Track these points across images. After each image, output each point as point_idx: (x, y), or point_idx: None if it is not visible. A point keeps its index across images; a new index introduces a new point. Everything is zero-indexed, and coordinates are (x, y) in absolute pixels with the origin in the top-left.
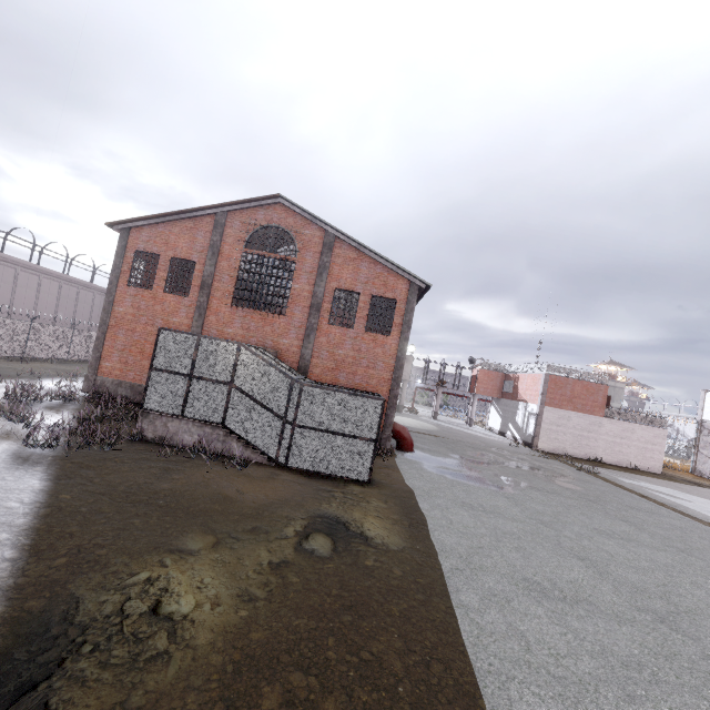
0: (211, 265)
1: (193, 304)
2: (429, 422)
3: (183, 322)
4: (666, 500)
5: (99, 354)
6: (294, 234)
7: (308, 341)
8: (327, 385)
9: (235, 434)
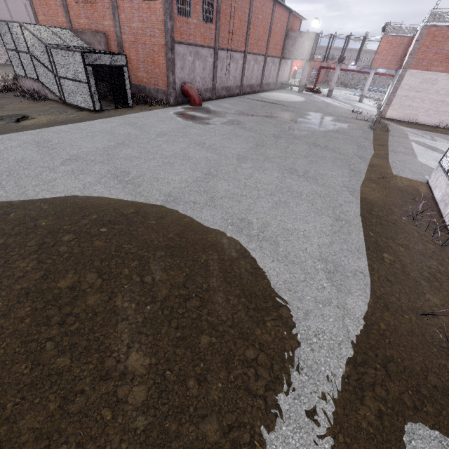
0: None
1: (61, 4)
2: (311, 98)
3: (63, 20)
4: (402, 150)
5: None
6: None
7: (115, 19)
8: (81, 49)
9: (44, 85)
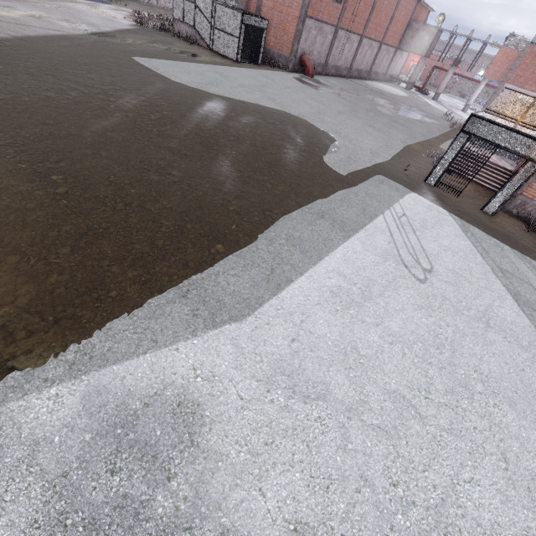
0: None
1: None
2: (415, 96)
3: None
4: None
5: None
6: None
7: None
8: (236, 8)
9: (198, 32)
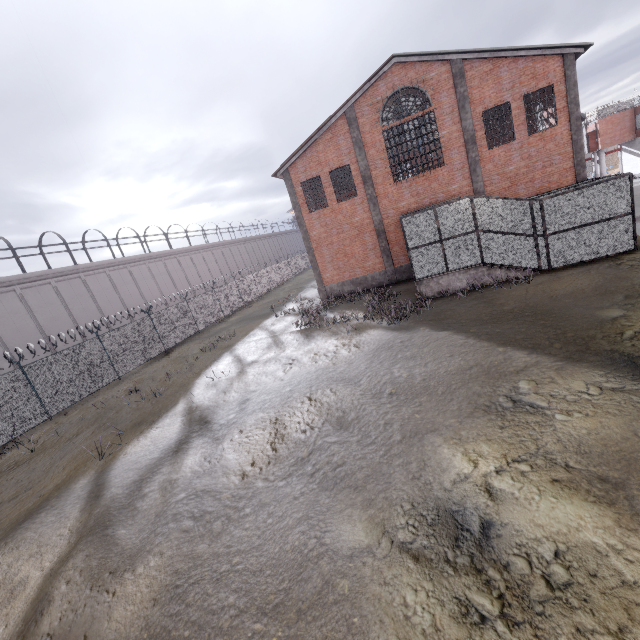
0: (363, 160)
1: (364, 199)
2: None
3: (363, 217)
4: None
5: (318, 271)
6: (420, 85)
7: (476, 175)
8: (548, 194)
9: (496, 265)
